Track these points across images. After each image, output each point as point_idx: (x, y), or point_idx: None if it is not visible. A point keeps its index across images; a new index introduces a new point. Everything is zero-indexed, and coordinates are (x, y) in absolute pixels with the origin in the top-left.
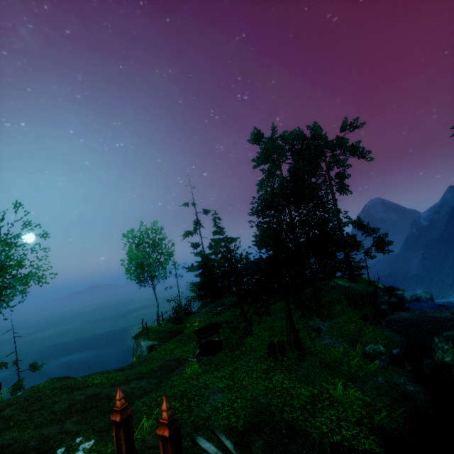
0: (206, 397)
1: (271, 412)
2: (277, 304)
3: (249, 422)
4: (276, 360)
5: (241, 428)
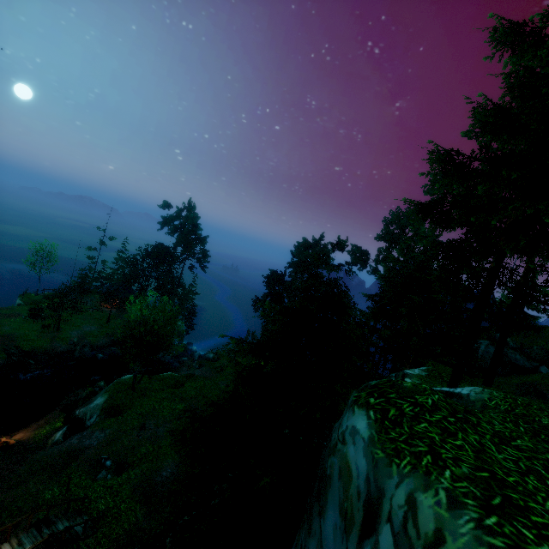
0: (4, 327)
1: (14, 336)
2: (96, 313)
3: (4, 335)
4: (42, 329)
5: (0, 335)
